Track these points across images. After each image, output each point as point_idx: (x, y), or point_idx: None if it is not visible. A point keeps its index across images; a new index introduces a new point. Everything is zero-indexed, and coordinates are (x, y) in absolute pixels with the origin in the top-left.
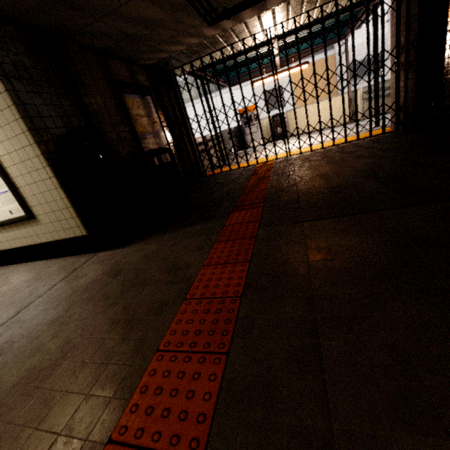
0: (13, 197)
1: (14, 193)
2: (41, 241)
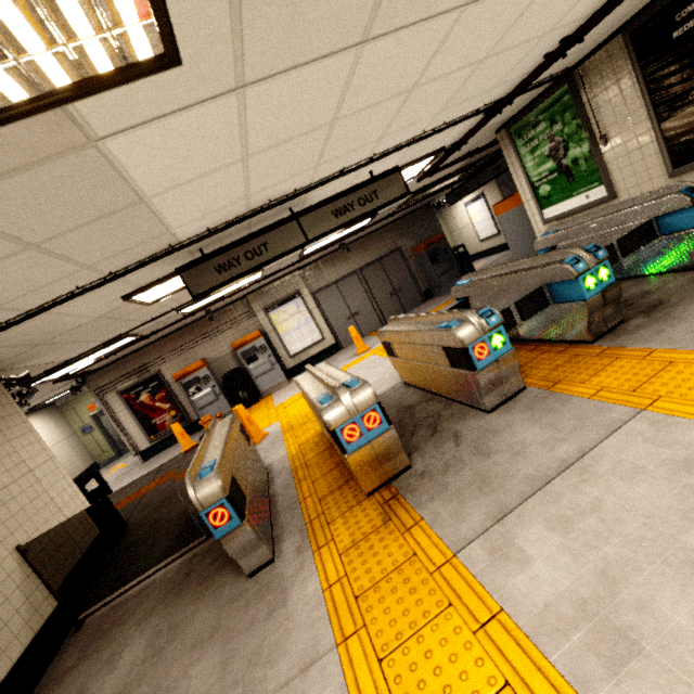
0: (494, 227)
1: (495, 225)
2: (500, 244)
